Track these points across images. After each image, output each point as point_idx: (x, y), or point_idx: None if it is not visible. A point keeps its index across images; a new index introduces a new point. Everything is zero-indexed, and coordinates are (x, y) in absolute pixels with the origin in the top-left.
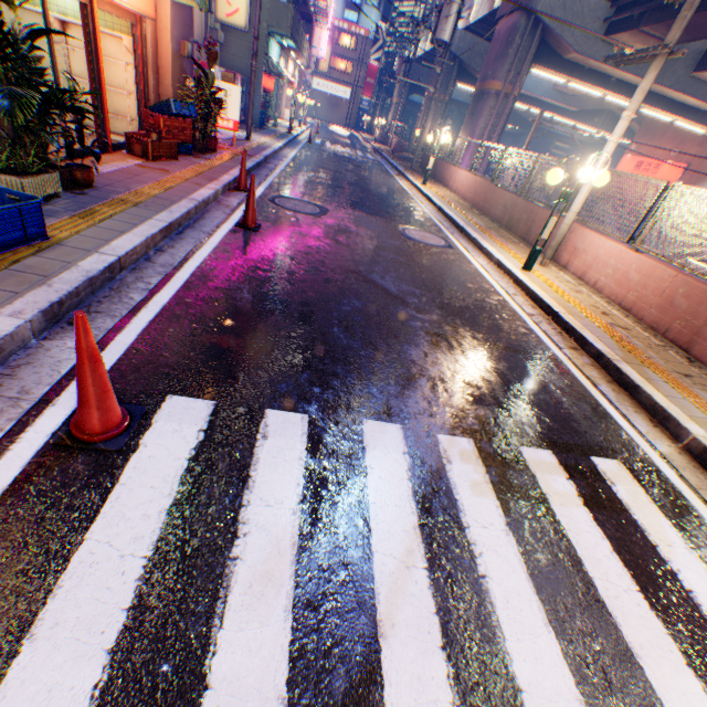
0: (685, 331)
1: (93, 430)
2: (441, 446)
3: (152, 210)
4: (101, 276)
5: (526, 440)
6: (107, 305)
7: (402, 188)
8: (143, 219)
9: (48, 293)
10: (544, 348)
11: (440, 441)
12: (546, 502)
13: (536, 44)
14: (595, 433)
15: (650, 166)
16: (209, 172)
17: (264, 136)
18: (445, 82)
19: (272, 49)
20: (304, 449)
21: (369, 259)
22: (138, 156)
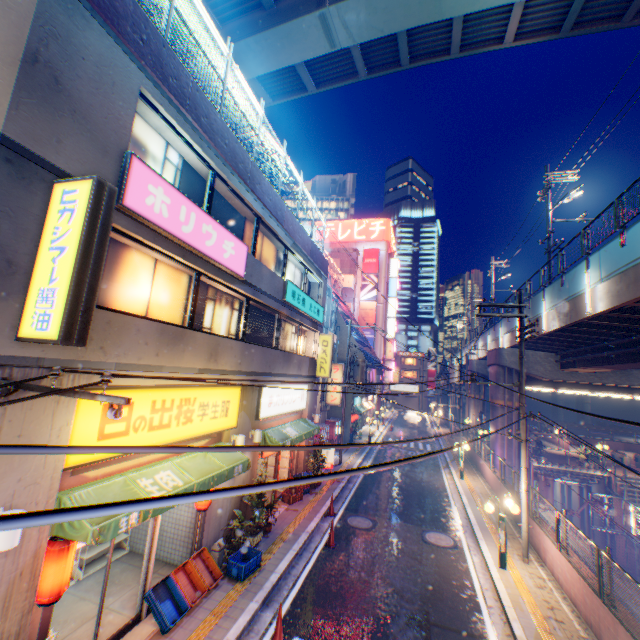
0: (595, 624)
1: None
2: None
3: (291, 542)
4: (275, 582)
5: None
6: (276, 596)
7: (443, 482)
8: (288, 548)
9: (263, 591)
10: (482, 631)
11: None
12: None
13: (515, 377)
14: None
15: None
16: (315, 505)
17: (350, 452)
18: (476, 386)
19: (355, 401)
20: None
21: (391, 562)
22: (286, 501)
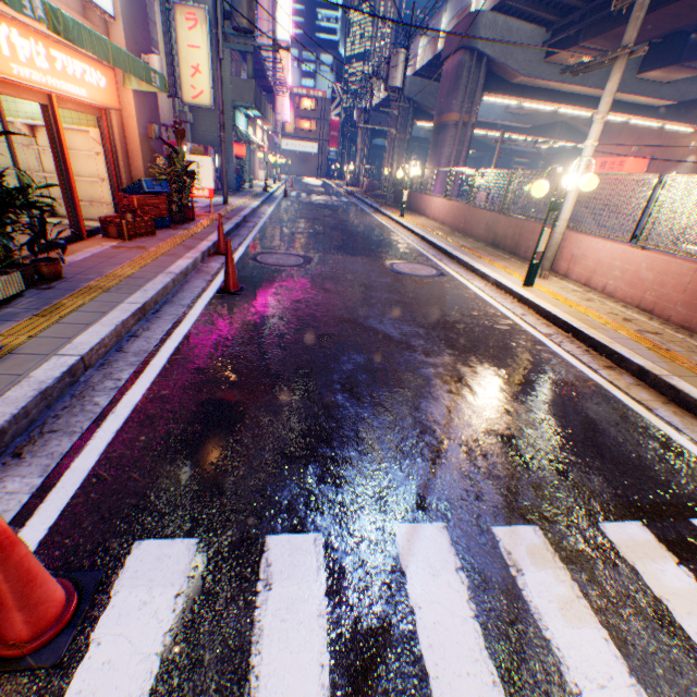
0: None
1: (18, 637)
2: (502, 546)
3: (125, 292)
4: (58, 384)
5: (603, 510)
6: (65, 419)
7: (381, 223)
8: (113, 304)
9: None
10: (576, 373)
11: (498, 537)
12: (667, 613)
13: (483, 75)
14: (681, 480)
15: (613, 164)
16: (187, 242)
17: (241, 198)
18: (404, 122)
19: (239, 120)
20: (323, 594)
21: (362, 302)
22: (114, 237)
